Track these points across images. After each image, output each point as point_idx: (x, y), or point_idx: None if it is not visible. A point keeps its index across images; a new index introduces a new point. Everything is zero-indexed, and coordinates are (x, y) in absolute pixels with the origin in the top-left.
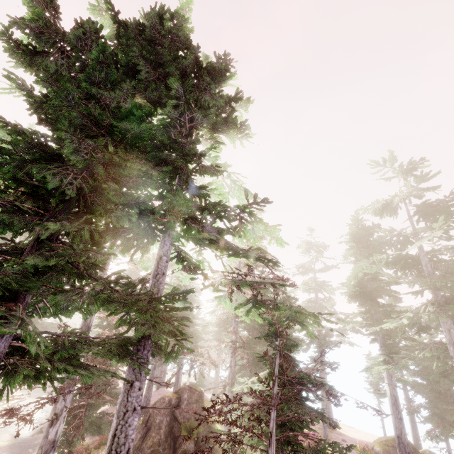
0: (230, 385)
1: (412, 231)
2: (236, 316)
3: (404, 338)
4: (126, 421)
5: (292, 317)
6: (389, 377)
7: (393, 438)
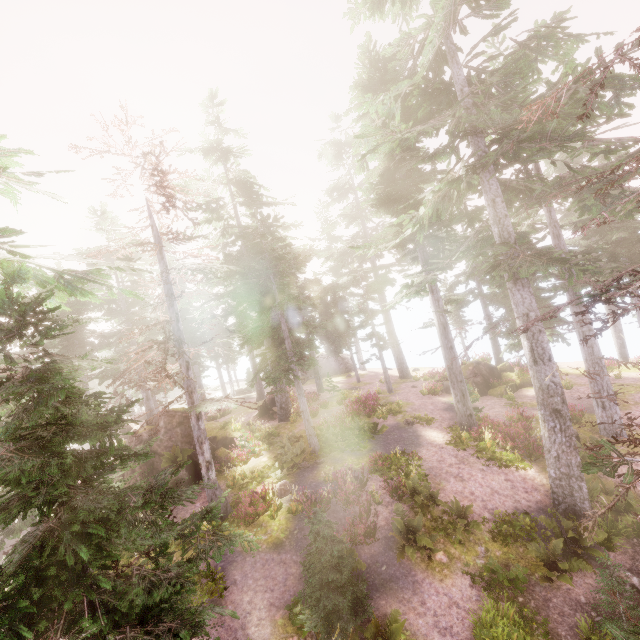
0: (188, 396)
1: (427, 17)
2: (169, 299)
3: (453, 241)
4: None
5: (64, 272)
6: (436, 302)
7: (465, 365)
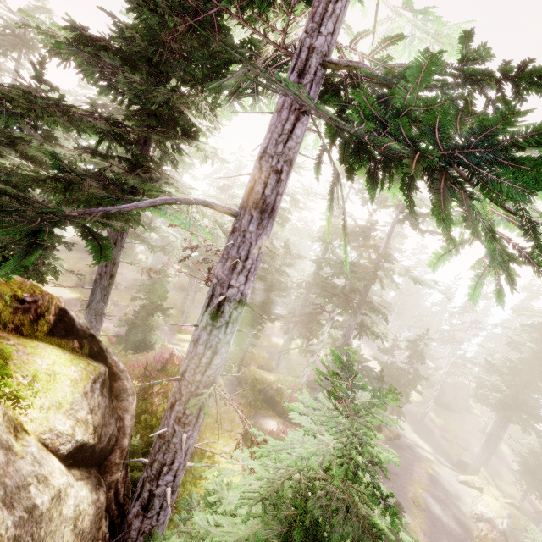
0: None
1: None
2: None
3: None
4: (507, 423)
5: None
6: None
7: None
